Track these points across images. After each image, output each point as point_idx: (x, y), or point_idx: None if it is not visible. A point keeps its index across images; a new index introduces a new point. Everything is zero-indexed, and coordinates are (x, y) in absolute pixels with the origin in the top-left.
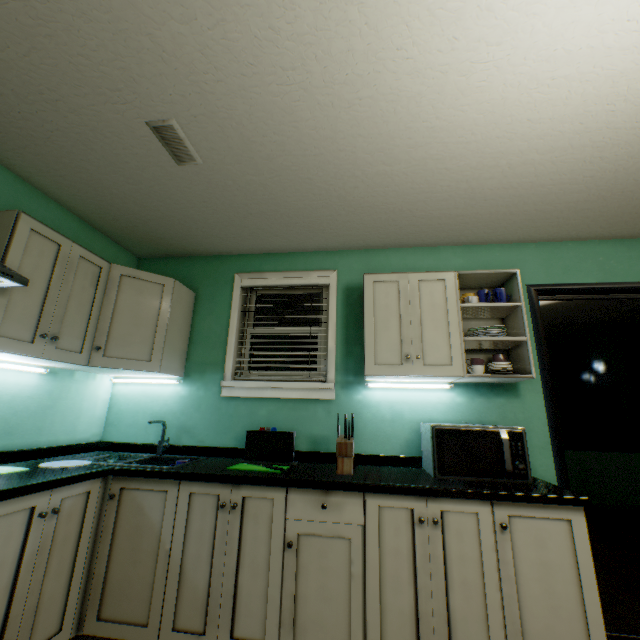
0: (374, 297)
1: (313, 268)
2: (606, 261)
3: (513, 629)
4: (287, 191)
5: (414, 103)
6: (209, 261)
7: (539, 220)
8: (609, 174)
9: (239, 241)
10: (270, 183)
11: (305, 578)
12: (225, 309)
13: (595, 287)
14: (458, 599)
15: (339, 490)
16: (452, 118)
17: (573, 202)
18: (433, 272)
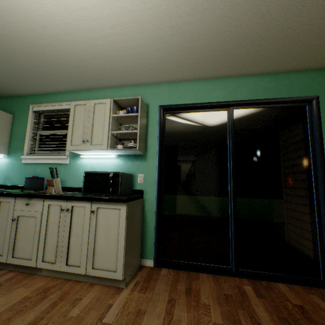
0: (75, 113)
1: (65, 100)
2: (199, 92)
3: (91, 251)
4: (14, 57)
5: (15, 1)
6: (20, 99)
7: (155, 69)
8: (159, 39)
9: (24, 87)
10: (1, 53)
11: (20, 232)
12: (26, 122)
13: (190, 106)
14: (74, 240)
15: (35, 198)
16: (44, 9)
17: (160, 58)
18: (101, 99)
